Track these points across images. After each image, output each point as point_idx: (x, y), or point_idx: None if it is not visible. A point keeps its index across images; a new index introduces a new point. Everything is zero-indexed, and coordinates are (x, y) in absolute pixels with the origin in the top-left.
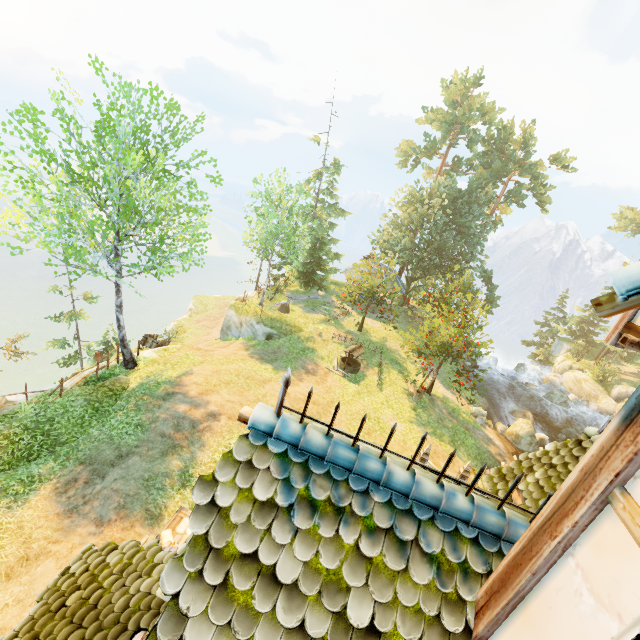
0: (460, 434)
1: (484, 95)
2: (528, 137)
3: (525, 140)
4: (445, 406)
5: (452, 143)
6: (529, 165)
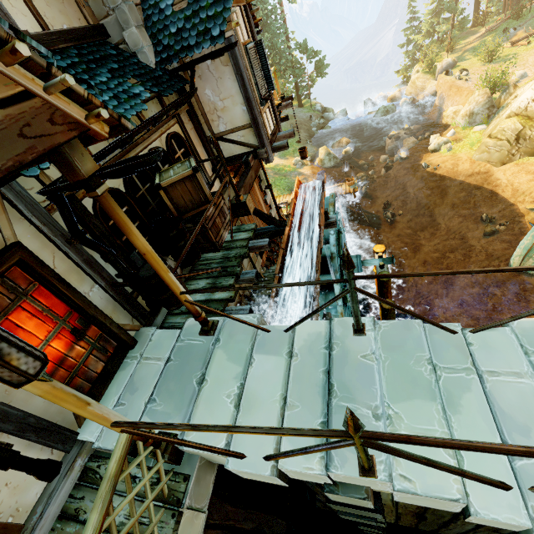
0: (277, 182)
1: None
2: None
3: None
4: (273, 171)
5: None
6: None
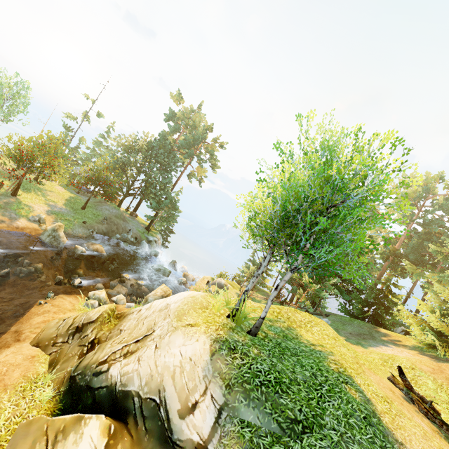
0: None
1: (203, 114)
2: (205, 128)
3: (204, 129)
4: (14, 202)
5: (177, 129)
6: (199, 138)
